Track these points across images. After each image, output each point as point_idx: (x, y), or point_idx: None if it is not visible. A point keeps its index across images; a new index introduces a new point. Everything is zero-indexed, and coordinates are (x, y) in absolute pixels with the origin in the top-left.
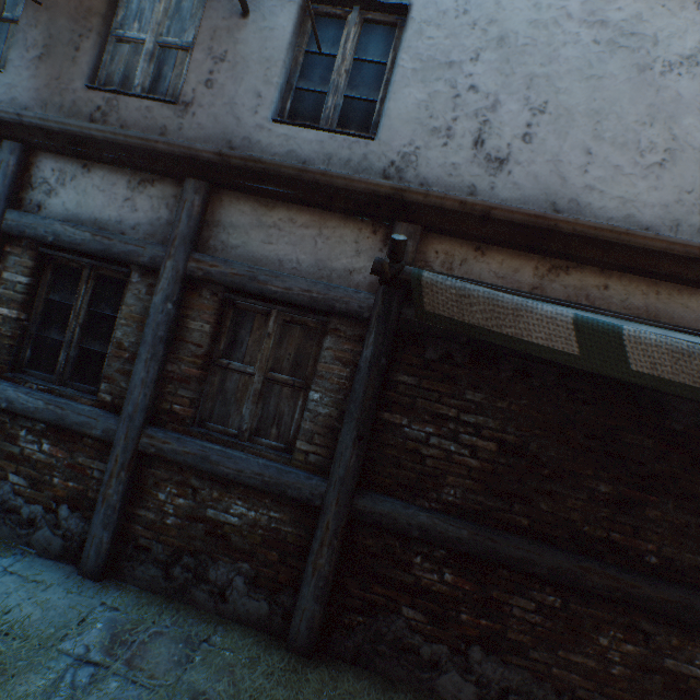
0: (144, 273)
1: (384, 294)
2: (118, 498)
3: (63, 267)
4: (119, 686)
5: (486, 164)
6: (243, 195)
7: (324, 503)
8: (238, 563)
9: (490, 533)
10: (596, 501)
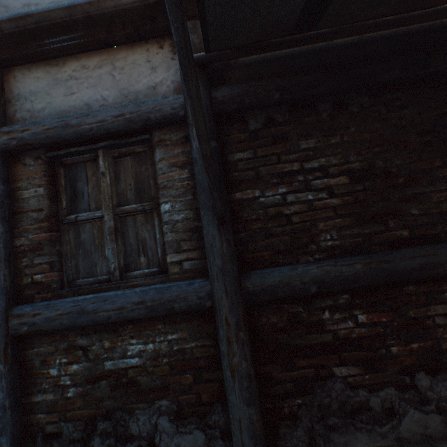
0: None
1: None
2: (4, 394)
3: None
4: None
5: None
6: (33, 64)
7: (214, 301)
8: (156, 404)
9: (381, 256)
10: None
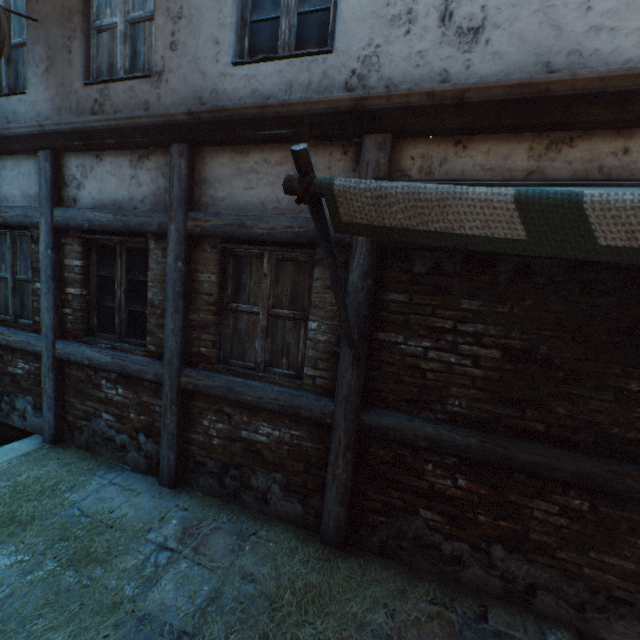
0: (158, 240)
1: (312, 214)
2: (174, 426)
3: (104, 247)
4: (188, 566)
5: (457, 40)
6: (220, 148)
7: (333, 421)
8: (273, 474)
9: (500, 440)
10: (626, 401)
